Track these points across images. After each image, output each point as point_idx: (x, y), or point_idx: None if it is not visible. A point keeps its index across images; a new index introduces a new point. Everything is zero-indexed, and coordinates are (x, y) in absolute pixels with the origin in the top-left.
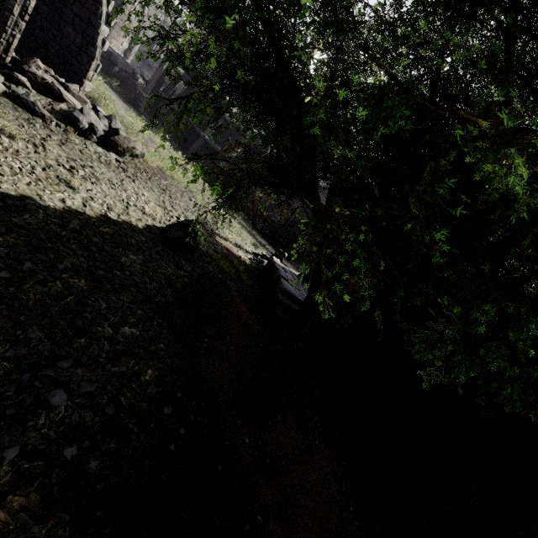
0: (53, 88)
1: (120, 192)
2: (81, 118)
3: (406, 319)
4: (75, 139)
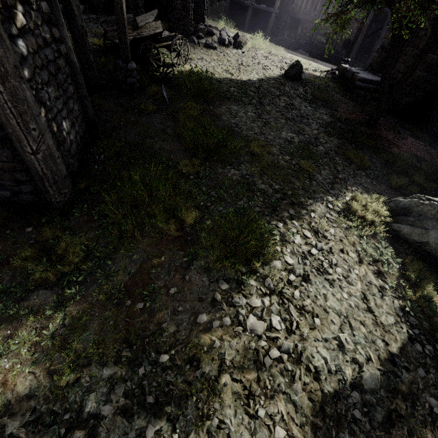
0: (209, 31)
1: (258, 66)
2: (226, 38)
3: None
4: (227, 51)
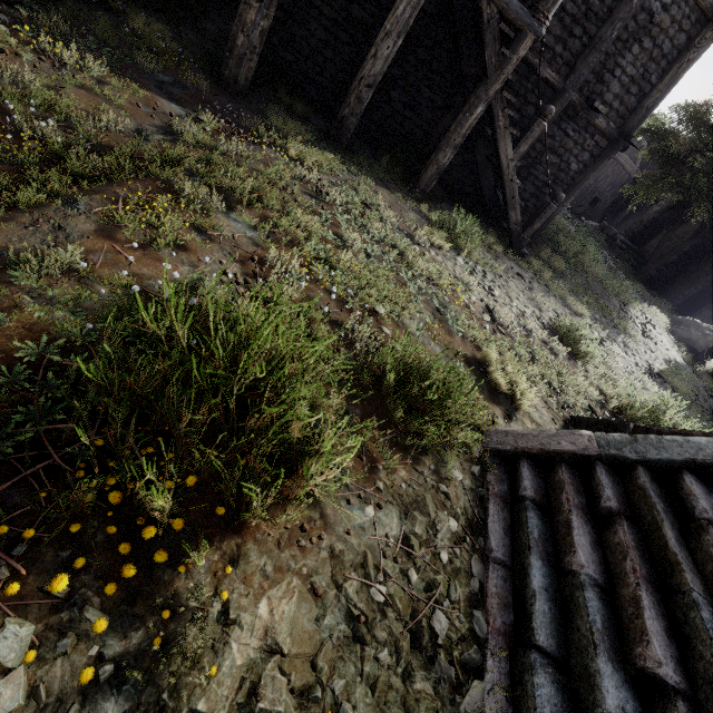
0: None
1: None
2: None
3: (711, 250)
4: None
